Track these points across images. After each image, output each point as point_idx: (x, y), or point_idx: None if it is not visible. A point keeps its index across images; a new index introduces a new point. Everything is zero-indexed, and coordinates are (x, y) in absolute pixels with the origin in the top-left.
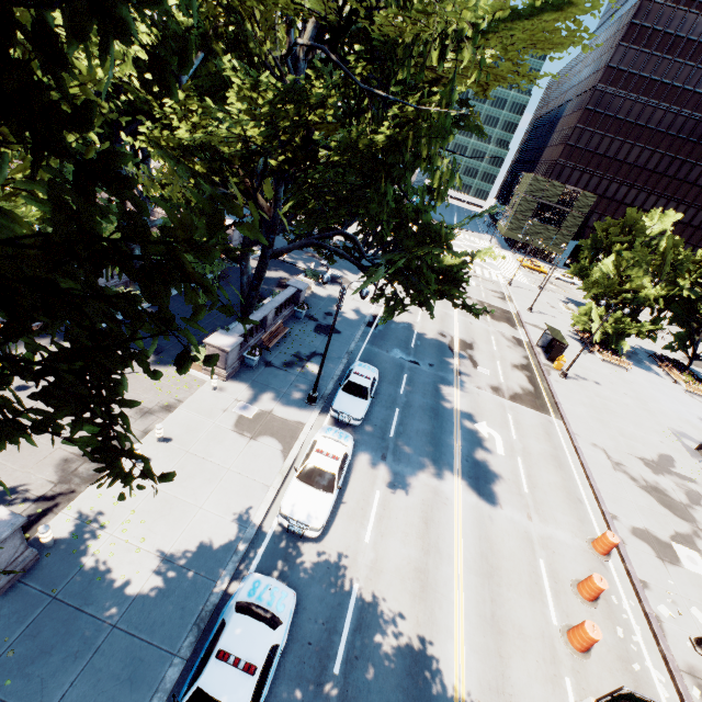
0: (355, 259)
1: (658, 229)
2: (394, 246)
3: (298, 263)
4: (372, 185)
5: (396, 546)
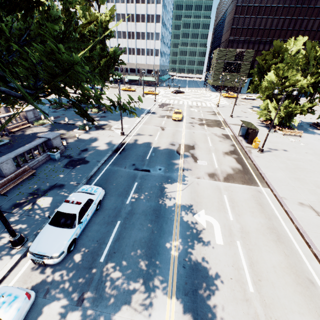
0: None
1: (295, 49)
2: None
3: (77, 123)
4: None
5: None
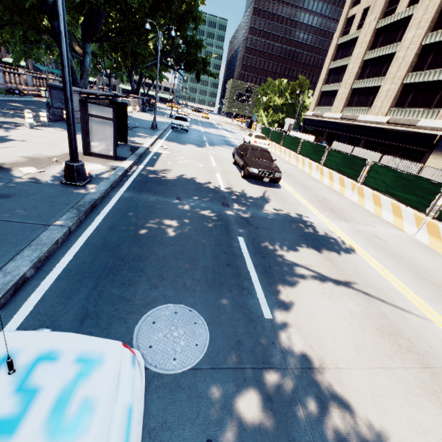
0: (173, 70)
1: None
2: (187, 53)
3: None
4: (180, 26)
5: (210, 131)
